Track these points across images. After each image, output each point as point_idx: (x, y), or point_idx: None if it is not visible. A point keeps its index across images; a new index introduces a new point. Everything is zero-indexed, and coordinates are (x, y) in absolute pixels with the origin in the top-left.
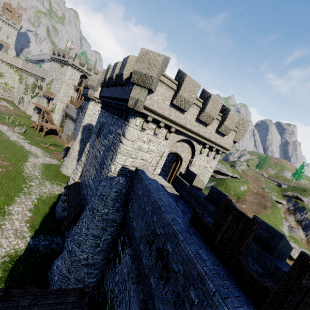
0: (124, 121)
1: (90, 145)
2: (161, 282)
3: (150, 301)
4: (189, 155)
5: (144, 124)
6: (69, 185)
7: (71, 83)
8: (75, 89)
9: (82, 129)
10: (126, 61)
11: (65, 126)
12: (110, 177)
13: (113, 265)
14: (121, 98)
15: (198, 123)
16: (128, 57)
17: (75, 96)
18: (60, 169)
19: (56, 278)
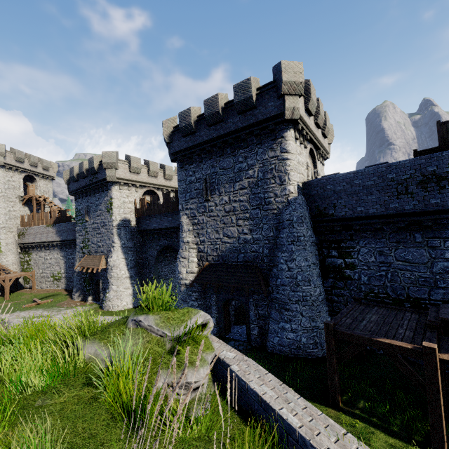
0: (272, 142)
1: (191, 216)
2: (445, 190)
3: (447, 207)
4: (312, 167)
5: (296, 134)
6: (196, 277)
7: (12, 194)
8: (23, 203)
9: (116, 231)
10: (249, 83)
11: (35, 266)
12: (294, 198)
13: (344, 282)
14: (257, 122)
15: (315, 128)
16: (248, 79)
17: (27, 214)
18: (108, 307)
19: (304, 339)
